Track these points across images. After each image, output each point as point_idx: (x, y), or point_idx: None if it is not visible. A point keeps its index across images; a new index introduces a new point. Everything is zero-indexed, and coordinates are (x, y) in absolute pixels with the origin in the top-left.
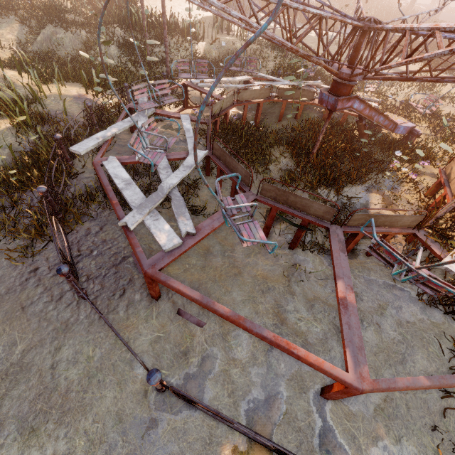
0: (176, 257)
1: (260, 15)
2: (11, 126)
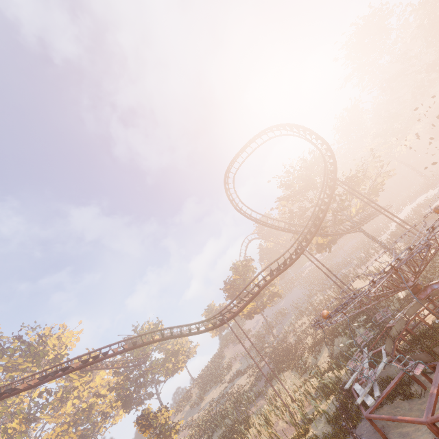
0: (374, 407)
1: None
2: (334, 396)
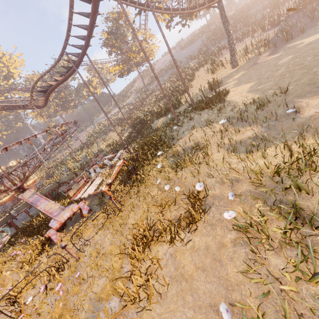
0: None
1: (316, 27)
2: None
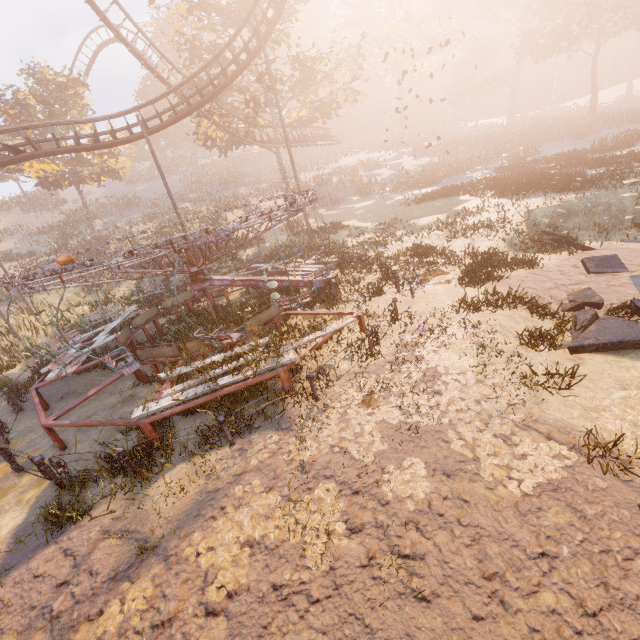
0: (49, 383)
1: (352, 200)
2: None
